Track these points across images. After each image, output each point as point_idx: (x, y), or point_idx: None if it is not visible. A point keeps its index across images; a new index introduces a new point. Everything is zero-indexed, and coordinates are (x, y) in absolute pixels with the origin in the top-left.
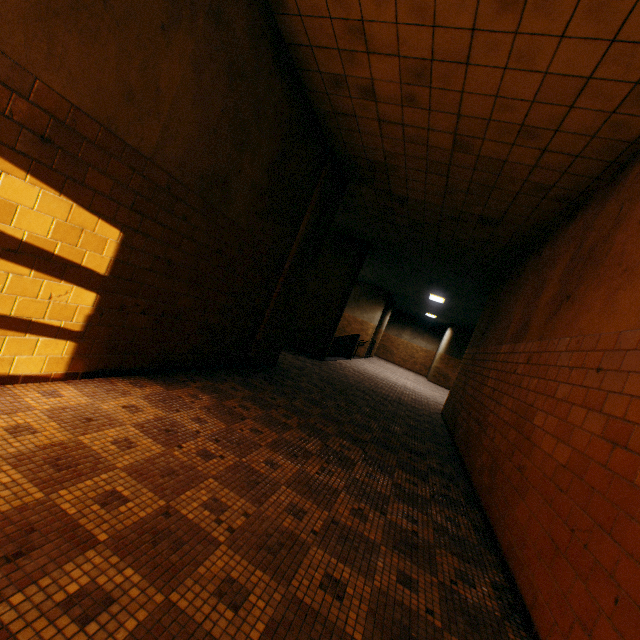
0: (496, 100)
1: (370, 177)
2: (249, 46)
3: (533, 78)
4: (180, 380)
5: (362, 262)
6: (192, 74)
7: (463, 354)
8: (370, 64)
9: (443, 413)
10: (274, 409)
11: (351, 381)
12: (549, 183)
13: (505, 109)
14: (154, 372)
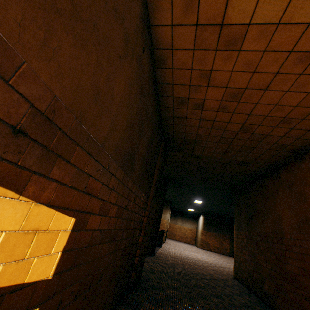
0: (275, 106)
1: (182, 147)
2: (147, 80)
3: (301, 95)
4: None
5: (166, 189)
6: (128, 89)
7: (212, 228)
8: (206, 91)
9: (238, 278)
10: None
11: (180, 269)
12: (287, 143)
13: (278, 110)
14: None
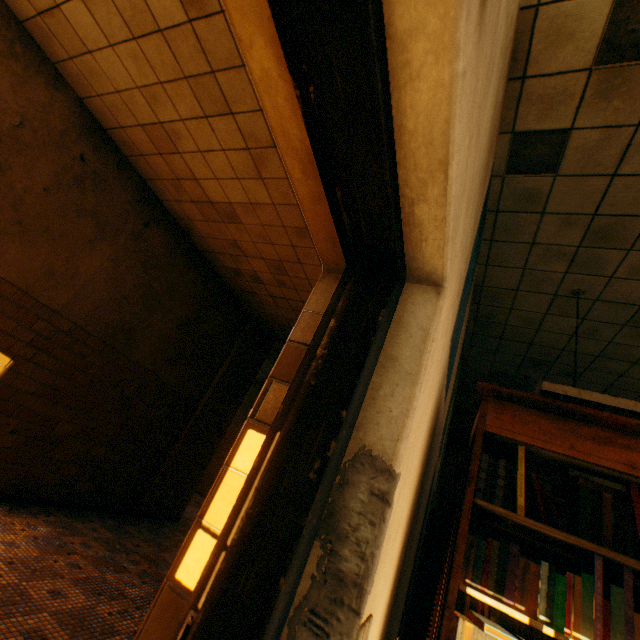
0: None
1: (285, 336)
2: (165, 251)
3: None
4: (32, 511)
5: None
6: (110, 264)
7: None
8: (250, 262)
9: None
10: (126, 553)
11: None
12: None
13: None
14: (6, 499)
